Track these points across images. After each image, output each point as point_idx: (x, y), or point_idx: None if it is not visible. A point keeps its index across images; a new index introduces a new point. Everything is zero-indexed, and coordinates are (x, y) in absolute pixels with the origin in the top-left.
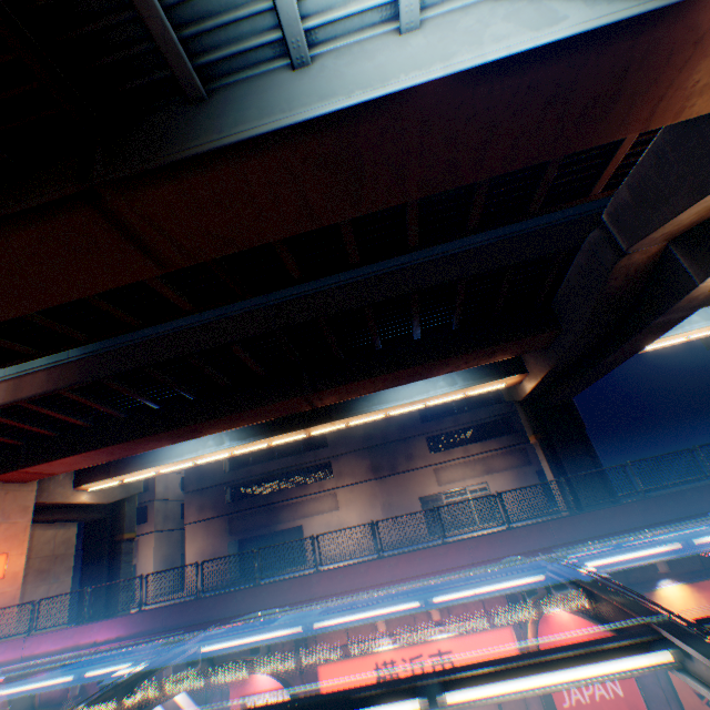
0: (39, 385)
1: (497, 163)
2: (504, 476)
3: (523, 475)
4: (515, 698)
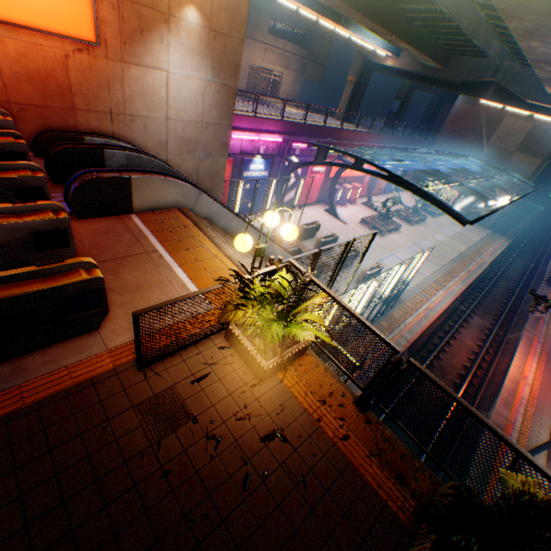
0: None
1: (544, 84)
2: (292, 76)
3: (298, 80)
4: (358, 179)
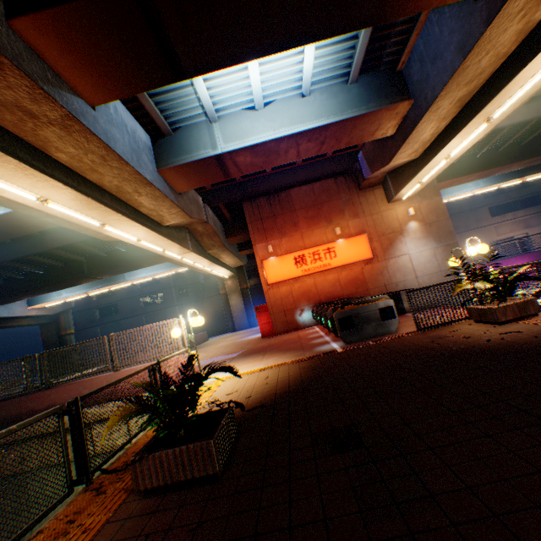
0: (522, 115)
1: None
2: (537, 229)
3: None
4: None
